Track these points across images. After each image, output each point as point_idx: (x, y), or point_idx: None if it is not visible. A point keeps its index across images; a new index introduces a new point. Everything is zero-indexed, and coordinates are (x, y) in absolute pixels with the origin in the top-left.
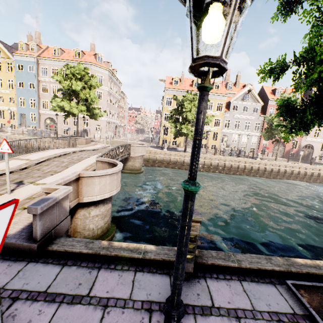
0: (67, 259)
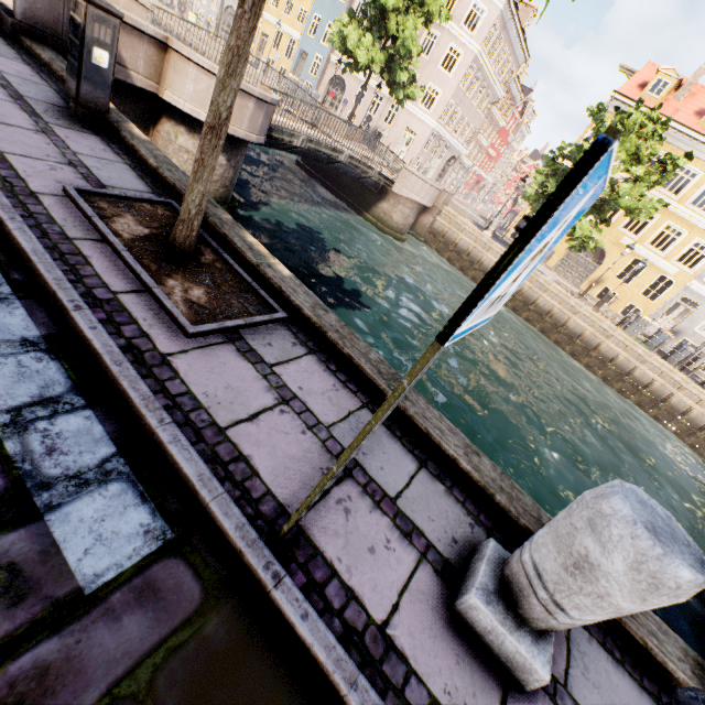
0: (24, 51)
